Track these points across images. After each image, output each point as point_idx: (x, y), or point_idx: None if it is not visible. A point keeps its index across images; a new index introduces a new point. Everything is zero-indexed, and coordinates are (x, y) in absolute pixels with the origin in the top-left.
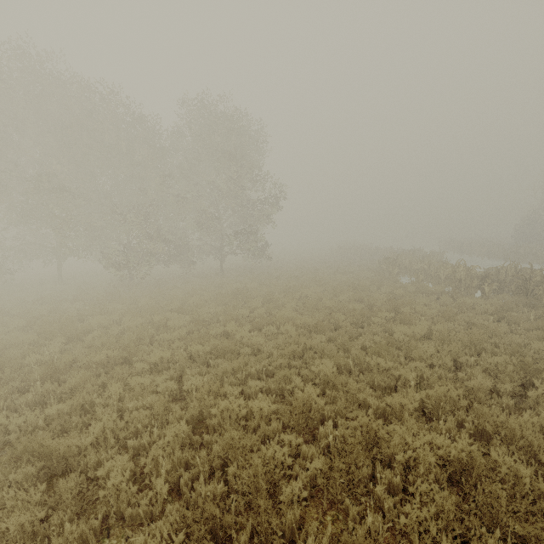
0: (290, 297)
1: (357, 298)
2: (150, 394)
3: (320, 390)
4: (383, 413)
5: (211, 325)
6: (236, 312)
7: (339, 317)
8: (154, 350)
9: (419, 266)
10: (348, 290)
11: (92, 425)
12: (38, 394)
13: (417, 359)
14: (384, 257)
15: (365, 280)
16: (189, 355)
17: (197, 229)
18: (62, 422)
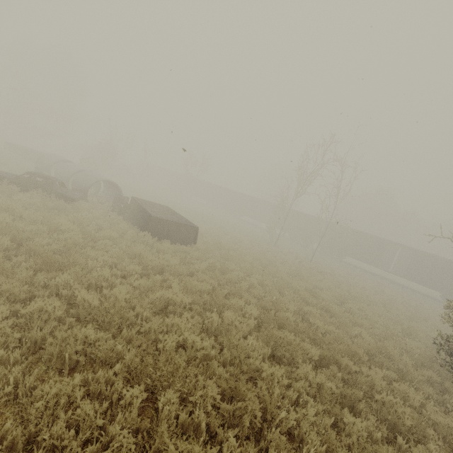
0: None
1: None
2: None
3: None
4: None
5: None
6: None
7: None
8: None
9: None
10: None
11: None
12: None
13: None
14: None
15: None
16: None
17: None
18: None
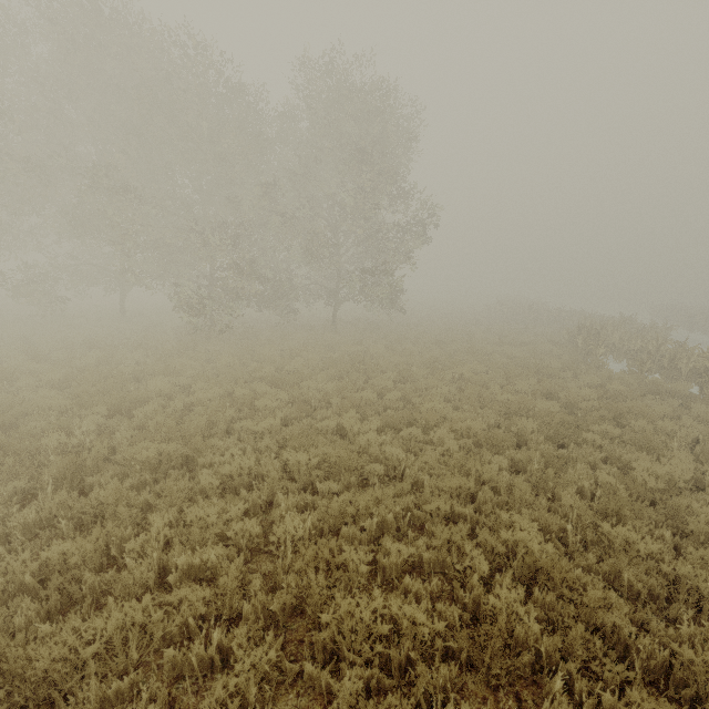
0: (437, 377)
1: (545, 391)
2: (215, 539)
3: (522, 586)
4: (661, 667)
5: (318, 411)
6: (357, 394)
7: (526, 425)
8: (230, 449)
9: (638, 346)
10: (527, 374)
11: (109, 602)
12: (49, 506)
13: (700, 540)
14: (578, 326)
15: (553, 360)
16: (284, 462)
17: (306, 262)
18: (64, 583)
